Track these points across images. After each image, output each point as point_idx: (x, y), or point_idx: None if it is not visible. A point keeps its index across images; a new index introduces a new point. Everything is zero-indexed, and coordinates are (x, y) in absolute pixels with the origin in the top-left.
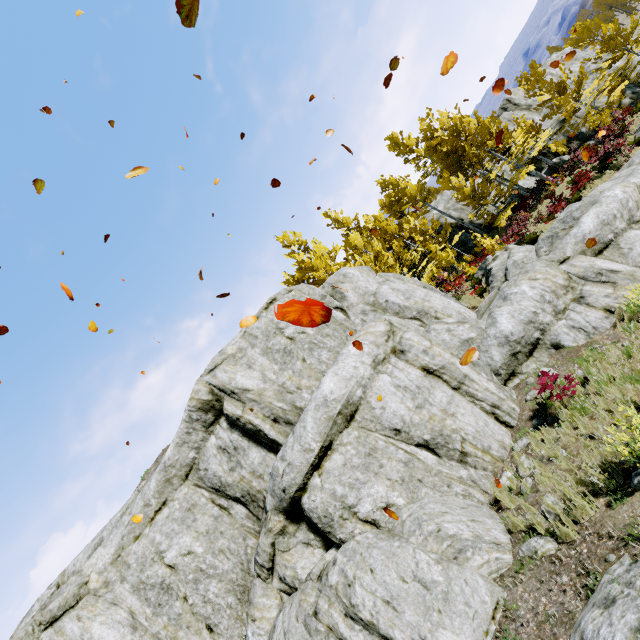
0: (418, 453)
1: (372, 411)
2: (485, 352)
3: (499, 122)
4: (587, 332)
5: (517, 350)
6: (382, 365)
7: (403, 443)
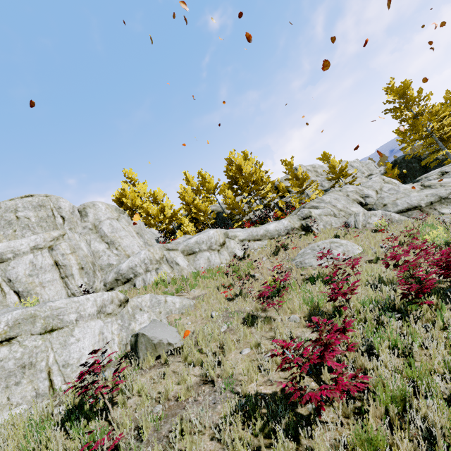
0: (10, 294)
1: (7, 266)
2: (110, 273)
3: (260, 176)
4: (145, 284)
5: (119, 278)
6: (38, 250)
7: (9, 287)
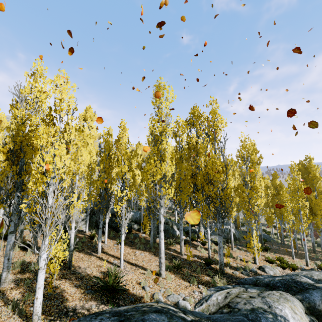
0: None
1: None
2: None
3: None
4: None
5: None
6: None
7: None
